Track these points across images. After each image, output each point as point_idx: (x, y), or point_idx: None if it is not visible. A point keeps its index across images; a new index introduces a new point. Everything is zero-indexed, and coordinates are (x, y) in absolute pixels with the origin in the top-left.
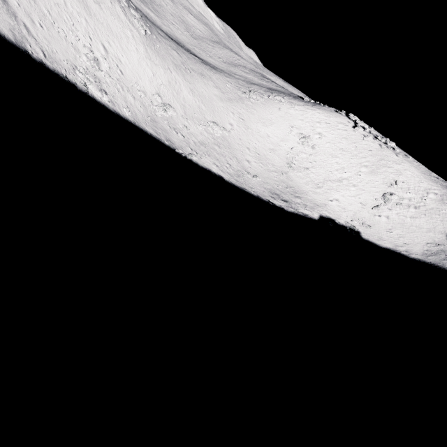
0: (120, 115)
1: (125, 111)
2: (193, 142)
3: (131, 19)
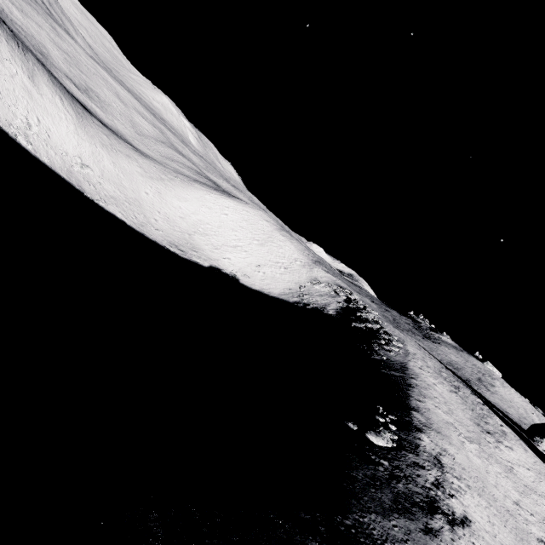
0: (40, 160)
1: (45, 159)
2: (104, 194)
3: (68, 108)
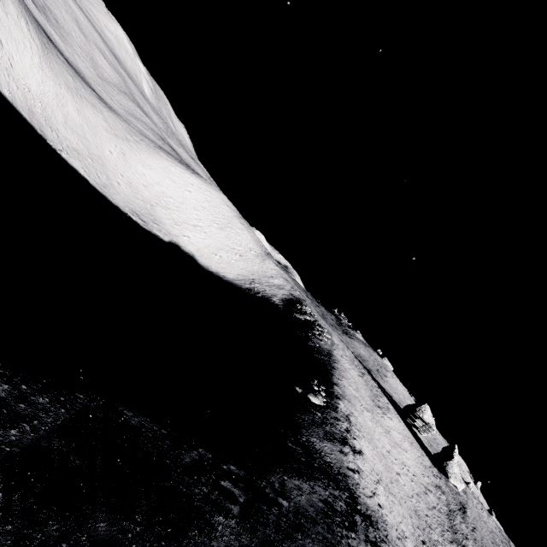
0: (1, 92)
1: (6, 91)
2: (66, 144)
3: (34, 35)
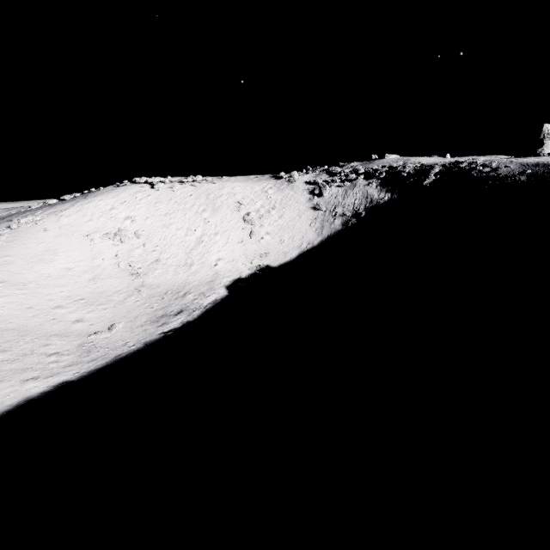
0: None
1: None
2: None
3: None
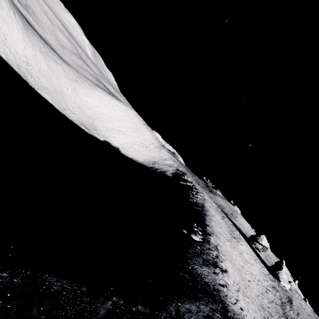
0: None
1: (3, 54)
2: (41, 85)
3: (18, 21)
